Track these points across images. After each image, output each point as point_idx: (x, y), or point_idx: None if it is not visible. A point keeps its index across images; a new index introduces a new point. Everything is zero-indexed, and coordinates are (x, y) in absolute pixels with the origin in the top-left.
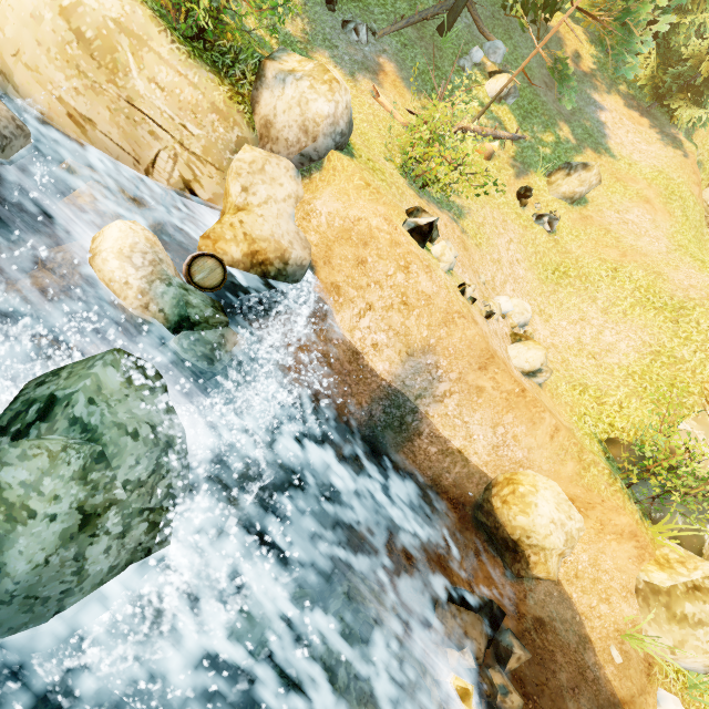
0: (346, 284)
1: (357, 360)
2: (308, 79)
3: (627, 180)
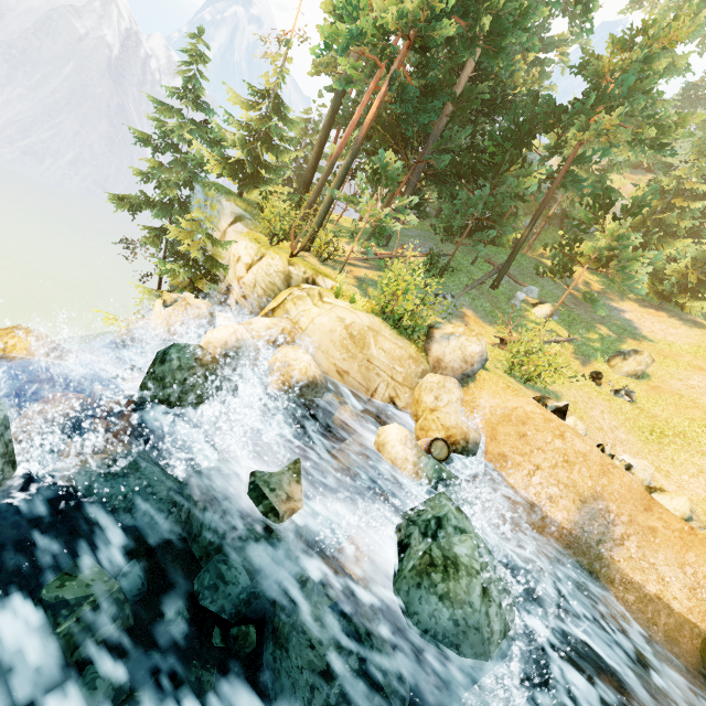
0: (511, 452)
1: (536, 512)
2: (464, 336)
3: (673, 355)
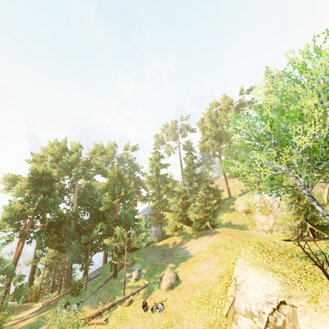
0: None
1: None
2: None
3: (199, 258)
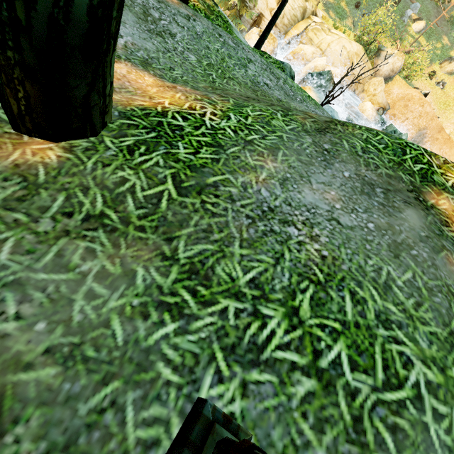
0: (398, 113)
1: None
2: (396, 56)
3: None
